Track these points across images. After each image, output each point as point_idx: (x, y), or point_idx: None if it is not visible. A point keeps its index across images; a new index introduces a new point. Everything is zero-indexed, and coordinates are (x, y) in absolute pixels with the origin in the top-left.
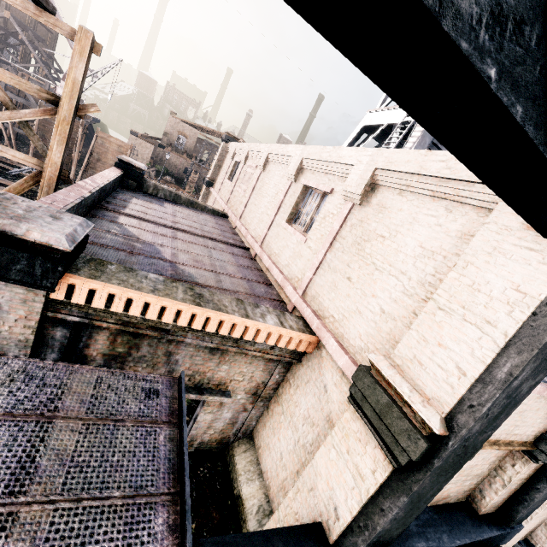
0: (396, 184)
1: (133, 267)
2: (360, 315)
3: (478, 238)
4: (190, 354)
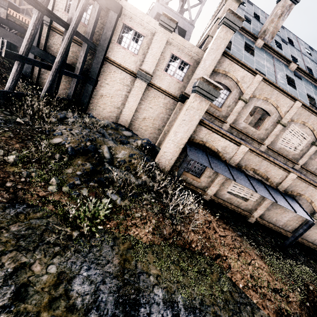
0: None
1: None
2: None
3: None
4: None
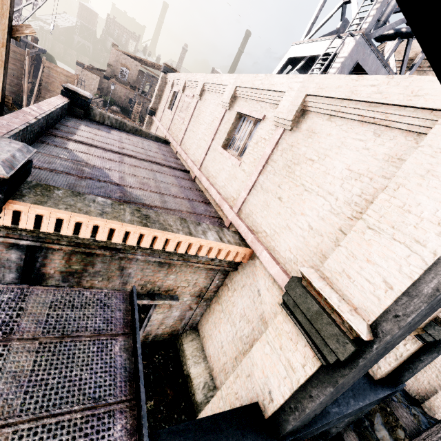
0: (325, 109)
1: (83, 190)
2: (290, 231)
3: (411, 162)
4: (140, 267)
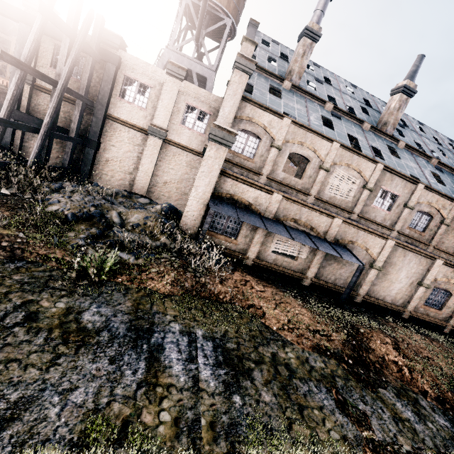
0: None
1: None
2: None
3: None
4: None
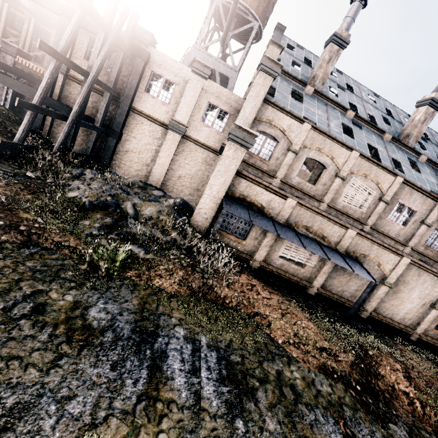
0: None
1: None
2: None
3: None
4: None
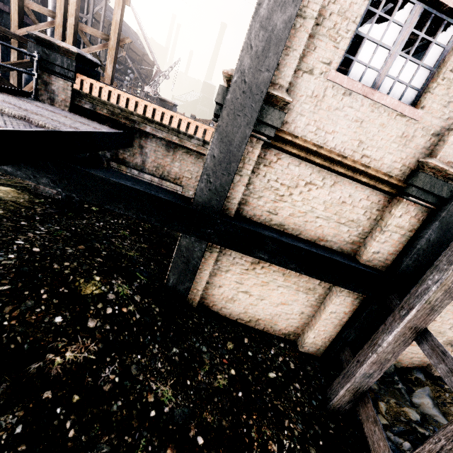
0: None
1: None
2: None
3: None
4: (154, 149)
